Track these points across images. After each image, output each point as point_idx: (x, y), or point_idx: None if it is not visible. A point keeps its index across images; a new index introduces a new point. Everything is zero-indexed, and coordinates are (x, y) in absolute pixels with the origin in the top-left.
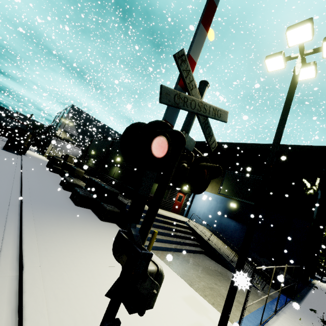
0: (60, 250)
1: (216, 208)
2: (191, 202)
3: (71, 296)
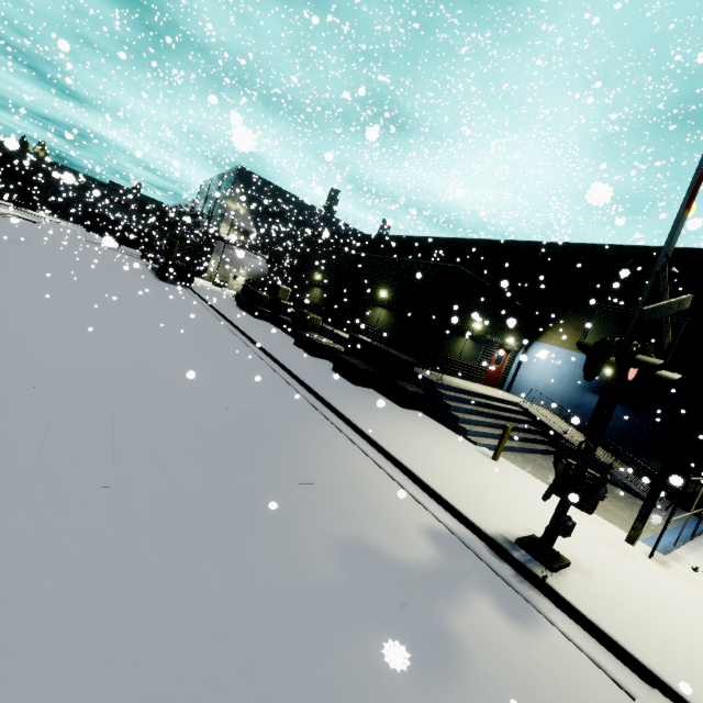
0: (416, 453)
1: (573, 376)
2: (518, 366)
3: (474, 500)
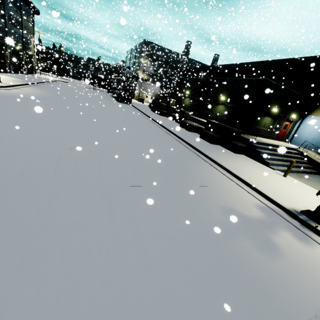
0: (246, 174)
1: None
2: (296, 129)
3: (277, 194)
